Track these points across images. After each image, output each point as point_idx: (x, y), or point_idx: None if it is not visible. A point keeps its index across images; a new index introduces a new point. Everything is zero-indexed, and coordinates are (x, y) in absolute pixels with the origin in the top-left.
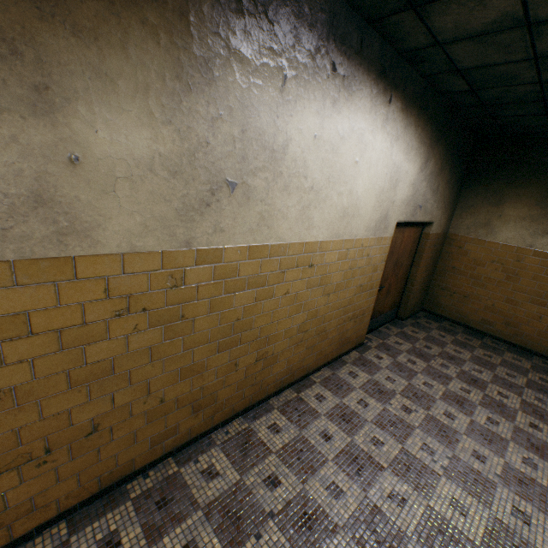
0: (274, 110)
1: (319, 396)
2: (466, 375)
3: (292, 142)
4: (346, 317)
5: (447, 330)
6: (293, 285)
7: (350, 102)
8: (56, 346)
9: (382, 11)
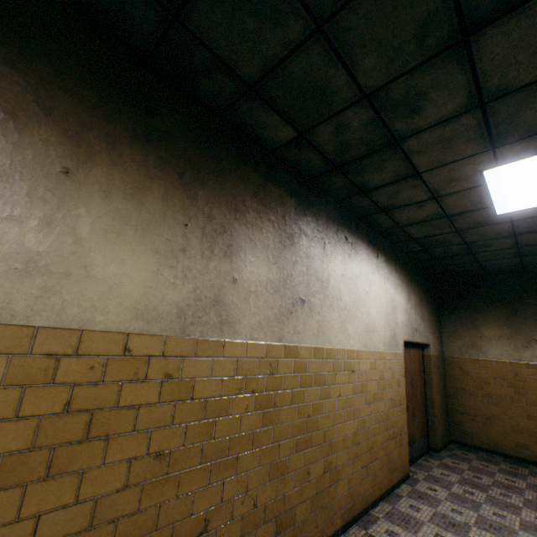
0: (321, 258)
1: (390, 531)
2: (533, 503)
3: (331, 277)
4: (387, 434)
5: (487, 459)
6: (343, 388)
7: (357, 256)
8: (201, 414)
9: (366, 213)
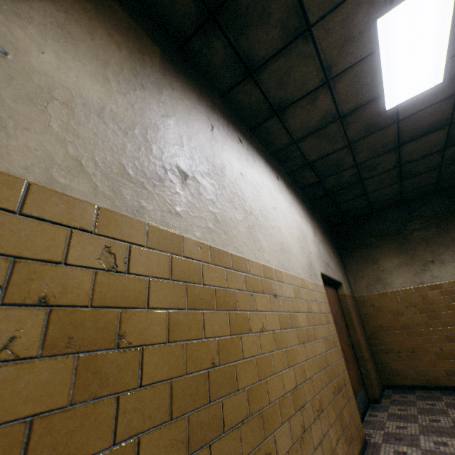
0: (209, 140)
1: None
2: None
3: (227, 168)
4: (332, 386)
5: (427, 397)
6: (266, 318)
7: (256, 165)
8: None
9: (258, 119)
